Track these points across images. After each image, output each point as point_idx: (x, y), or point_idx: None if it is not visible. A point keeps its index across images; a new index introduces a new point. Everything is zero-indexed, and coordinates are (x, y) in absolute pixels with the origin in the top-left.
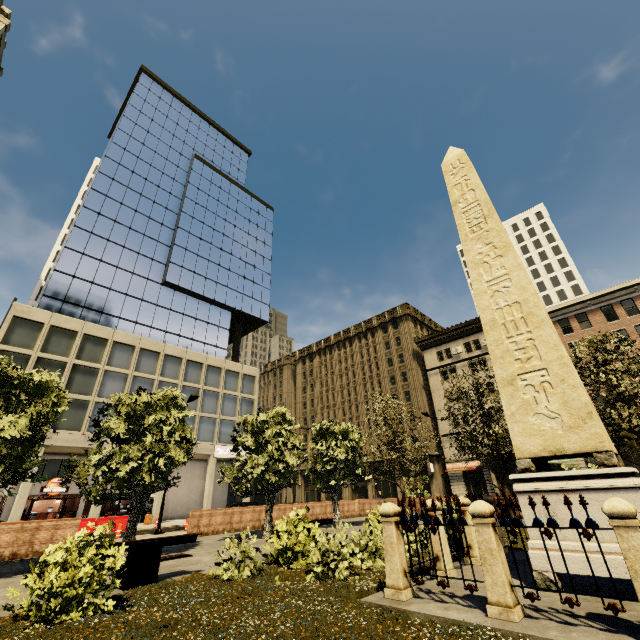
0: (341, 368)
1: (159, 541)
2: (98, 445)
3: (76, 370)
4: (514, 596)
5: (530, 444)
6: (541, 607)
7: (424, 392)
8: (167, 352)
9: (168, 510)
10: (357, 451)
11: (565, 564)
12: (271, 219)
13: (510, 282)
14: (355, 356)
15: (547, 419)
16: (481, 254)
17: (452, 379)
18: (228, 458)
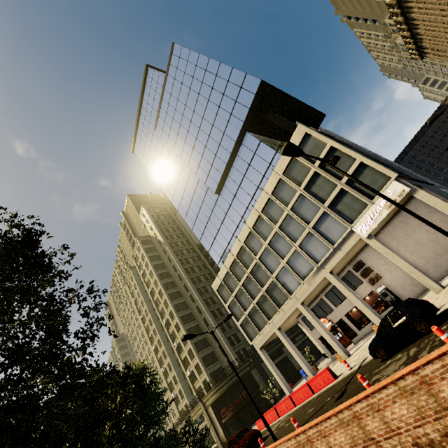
0: None
1: None
2: None
3: (246, 285)
4: None
5: None
6: None
7: None
8: (251, 226)
9: (416, 283)
10: None
11: None
12: (180, 49)
13: None
14: None
15: None
16: None
17: None
18: (401, 201)
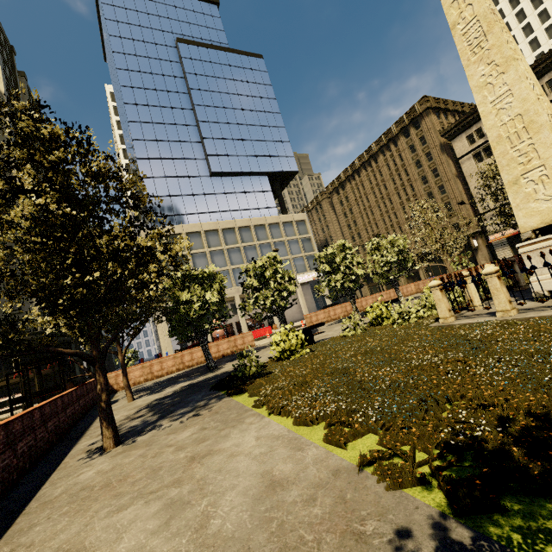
0: (372, 186)
1: (309, 328)
2: (247, 295)
3: (194, 257)
4: (512, 306)
5: (531, 222)
6: (531, 308)
7: (458, 181)
8: (238, 225)
9: None
10: (405, 252)
11: (540, 285)
12: (264, 69)
13: (512, 97)
14: (382, 171)
15: (544, 202)
16: (484, 76)
17: (487, 158)
18: (307, 281)
